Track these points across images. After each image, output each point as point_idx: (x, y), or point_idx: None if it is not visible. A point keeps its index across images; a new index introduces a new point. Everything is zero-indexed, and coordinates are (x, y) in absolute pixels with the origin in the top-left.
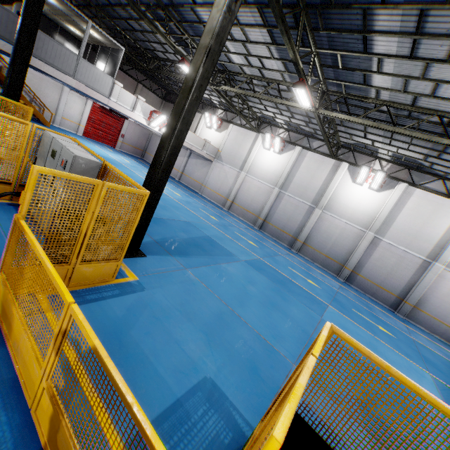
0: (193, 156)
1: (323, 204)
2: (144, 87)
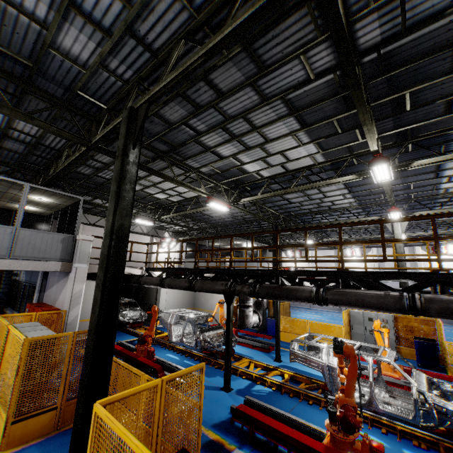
0: None
1: None
2: None
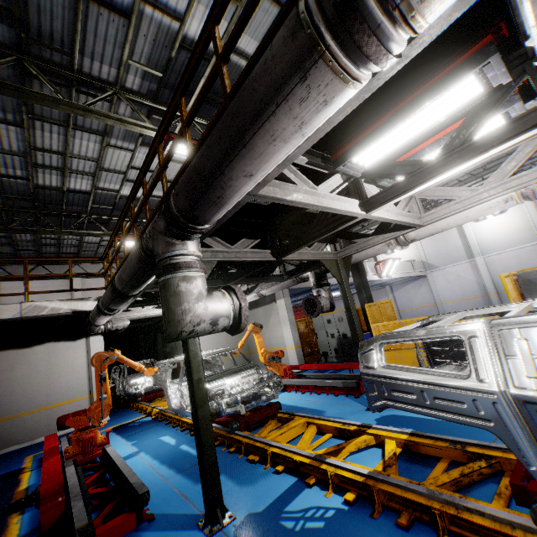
0: (396, 287)
1: None
2: None
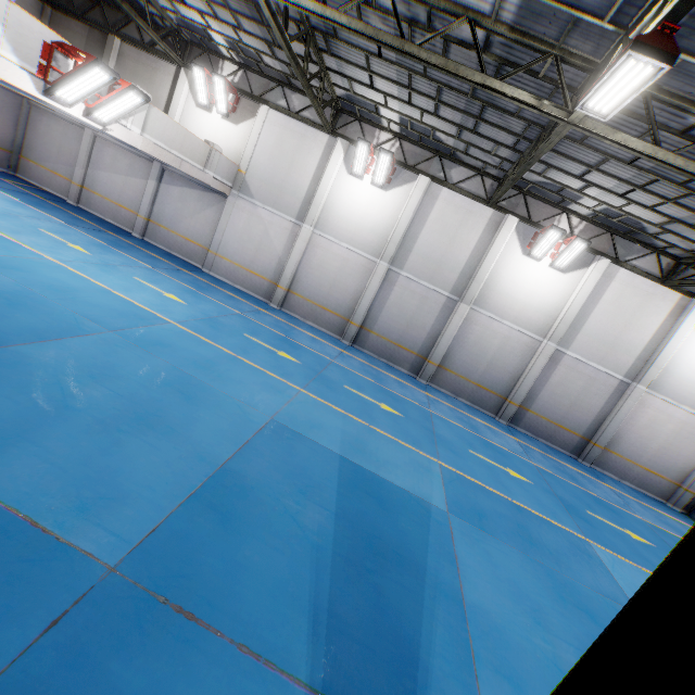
0: (172, 178)
1: (473, 296)
2: None
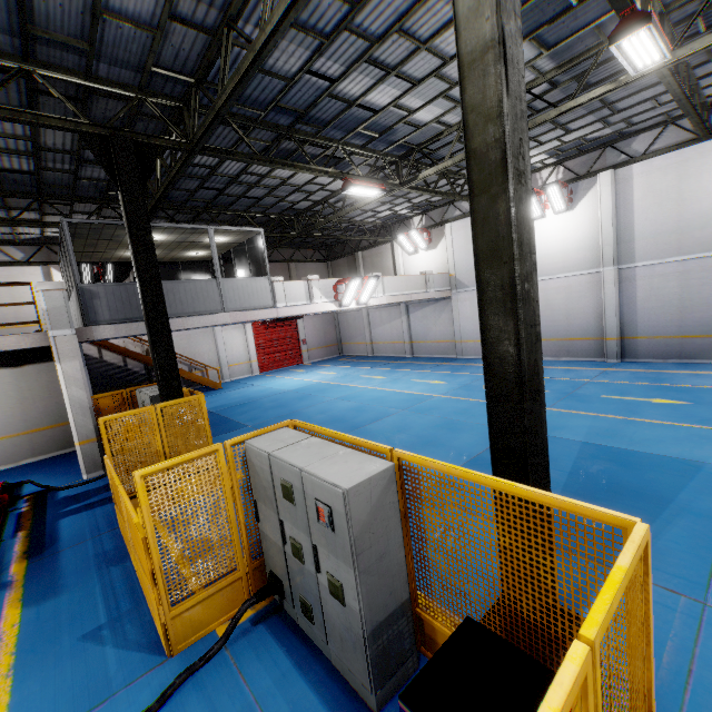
0: (414, 308)
1: None
2: (297, 263)
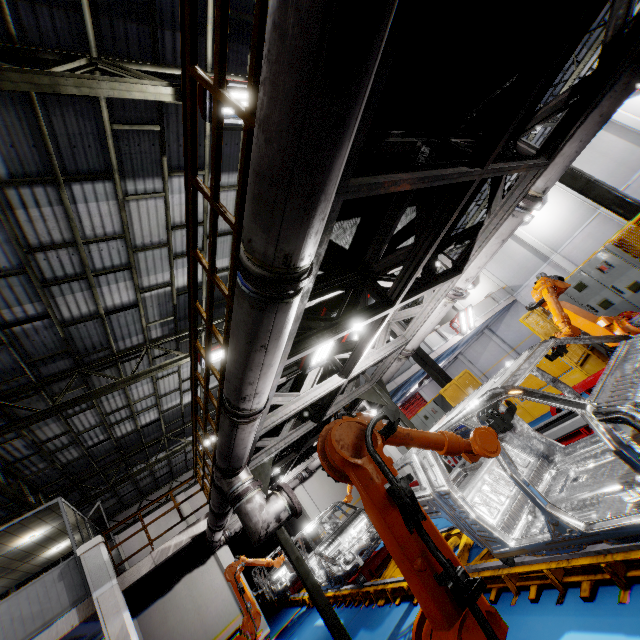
0: (495, 327)
1: None
2: None
